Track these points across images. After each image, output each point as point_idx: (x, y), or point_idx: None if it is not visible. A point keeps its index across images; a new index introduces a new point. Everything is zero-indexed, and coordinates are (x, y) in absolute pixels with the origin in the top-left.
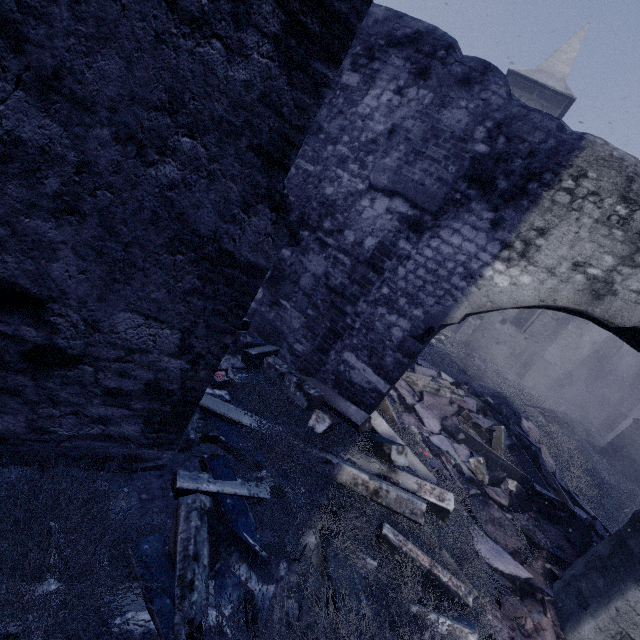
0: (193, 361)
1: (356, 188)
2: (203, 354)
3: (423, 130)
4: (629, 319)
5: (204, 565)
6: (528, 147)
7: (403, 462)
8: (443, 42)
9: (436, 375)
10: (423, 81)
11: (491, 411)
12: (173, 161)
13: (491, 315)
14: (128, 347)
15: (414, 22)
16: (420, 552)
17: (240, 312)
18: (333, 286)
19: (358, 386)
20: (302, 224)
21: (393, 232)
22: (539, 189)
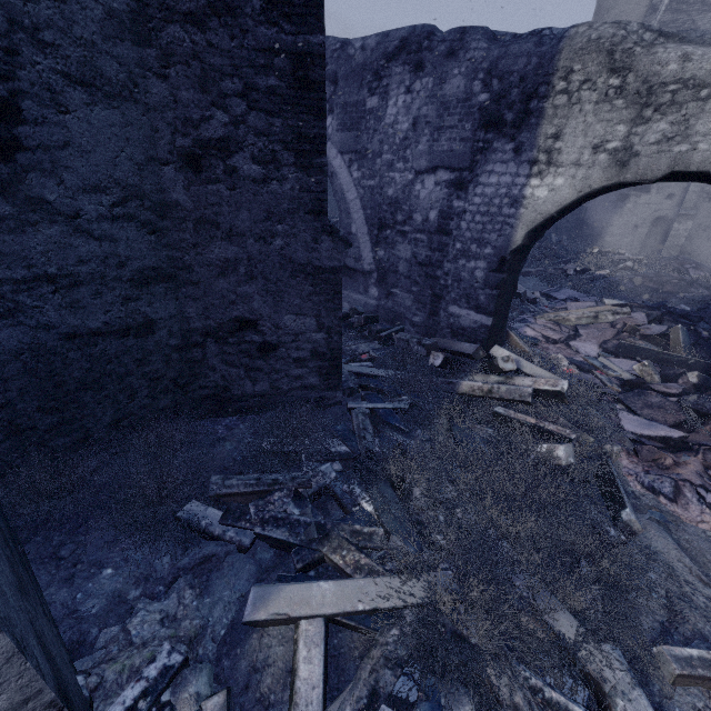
0: (327, 332)
1: (407, 180)
2: (331, 326)
3: (435, 110)
4: (658, 169)
5: (370, 433)
6: (517, 76)
7: (511, 367)
8: (423, 35)
9: (596, 304)
10: (422, 72)
11: (670, 316)
12: (278, 238)
13: (710, 206)
14: (295, 333)
15: (398, 33)
16: (529, 417)
17: (339, 296)
18: (421, 261)
19: (469, 329)
20: (383, 226)
21: (446, 198)
22: (539, 104)
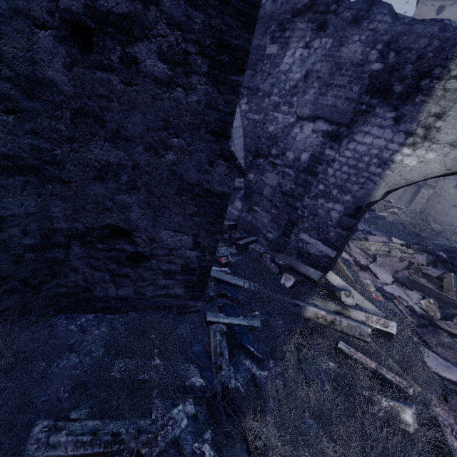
0: (202, 251)
1: (288, 122)
2: (206, 246)
3: (329, 67)
4: None
5: (226, 359)
6: (415, 53)
7: (351, 302)
8: None
9: (387, 240)
10: (323, 32)
11: (441, 263)
12: (171, 152)
13: (444, 183)
14: (169, 248)
15: None
16: (368, 359)
17: (221, 220)
18: (285, 191)
19: (313, 255)
20: (258, 155)
21: (319, 145)
22: (431, 83)
